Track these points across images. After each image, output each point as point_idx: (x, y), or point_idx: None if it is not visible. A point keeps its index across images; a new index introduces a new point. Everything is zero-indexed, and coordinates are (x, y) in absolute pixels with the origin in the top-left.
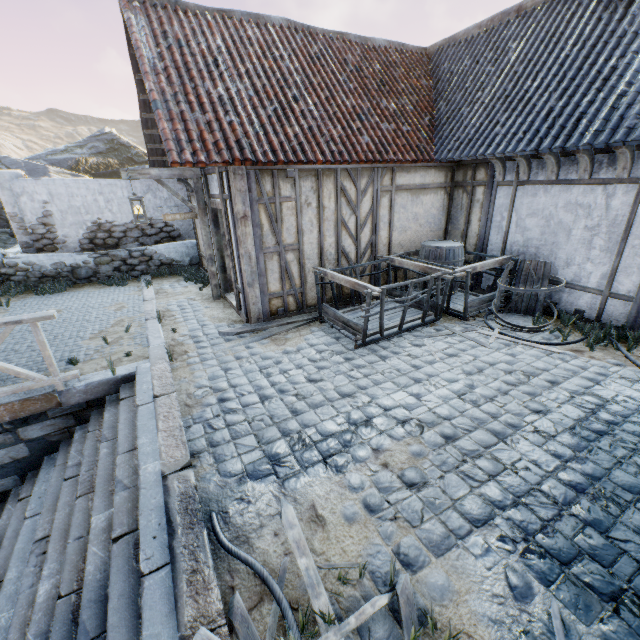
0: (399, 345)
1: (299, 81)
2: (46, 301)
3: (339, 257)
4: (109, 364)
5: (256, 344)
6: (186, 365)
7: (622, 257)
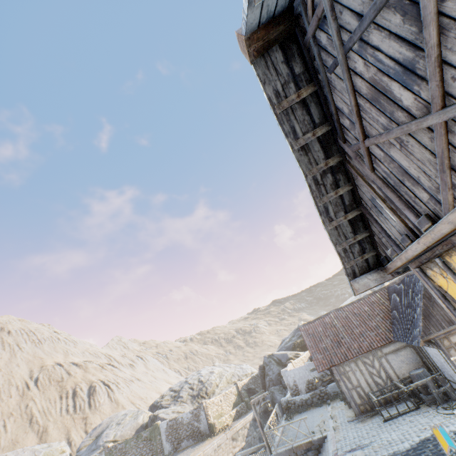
0: (398, 420)
1: (342, 330)
2: (302, 415)
3: (376, 385)
4: (320, 431)
5: (357, 424)
6: (338, 431)
7: None
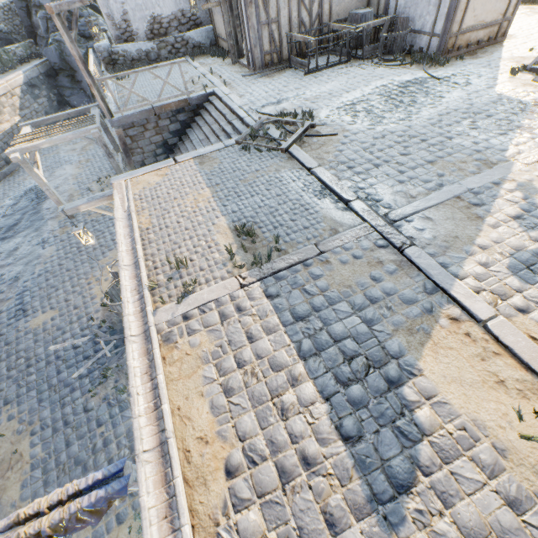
0: (325, 73)
1: None
2: (144, 74)
3: (300, 26)
4: (203, 87)
5: (260, 79)
6: (232, 88)
7: (439, 9)
